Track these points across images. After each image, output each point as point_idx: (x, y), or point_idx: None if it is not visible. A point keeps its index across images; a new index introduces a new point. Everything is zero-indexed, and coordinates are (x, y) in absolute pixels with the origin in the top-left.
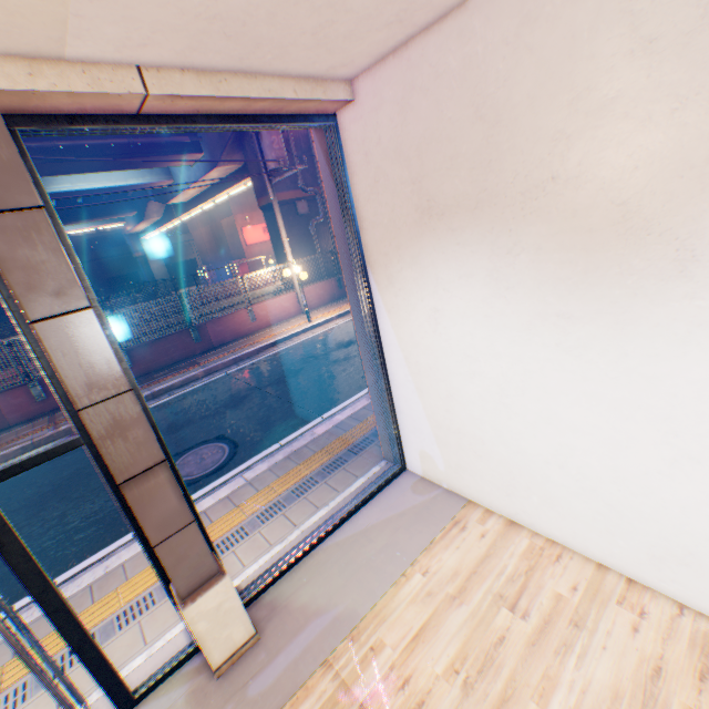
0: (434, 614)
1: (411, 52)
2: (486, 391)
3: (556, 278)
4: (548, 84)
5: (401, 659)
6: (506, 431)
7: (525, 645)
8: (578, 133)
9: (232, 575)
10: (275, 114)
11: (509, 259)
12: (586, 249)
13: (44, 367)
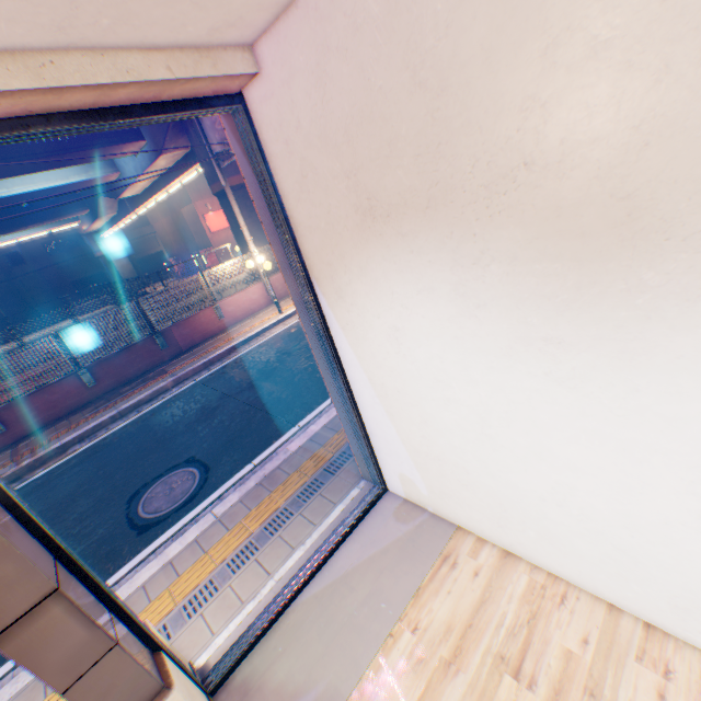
0: (428, 689)
1: None
2: (465, 420)
3: (540, 295)
4: (510, 26)
5: None
6: (492, 463)
7: None
8: (558, 97)
9: (199, 648)
10: (154, 102)
11: (476, 271)
12: (578, 259)
13: None
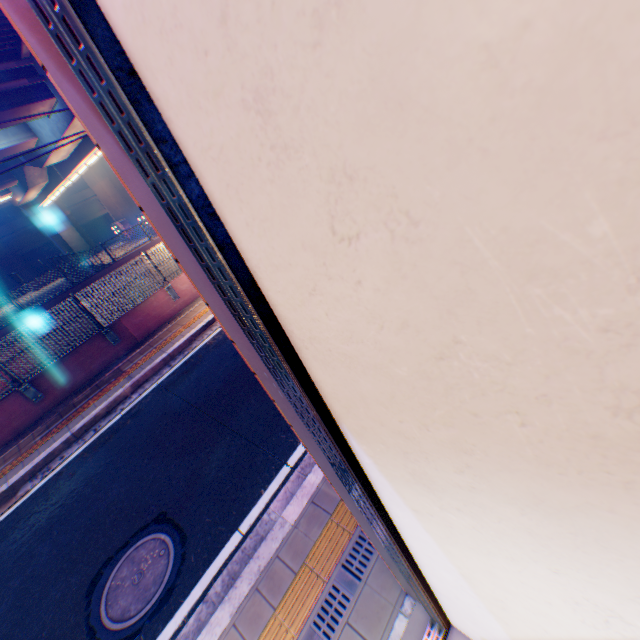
0: None
1: None
2: None
3: None
4: None
5: None
6: None
7: None
8: None
9: None
10: None
11: None
12: None
13: None
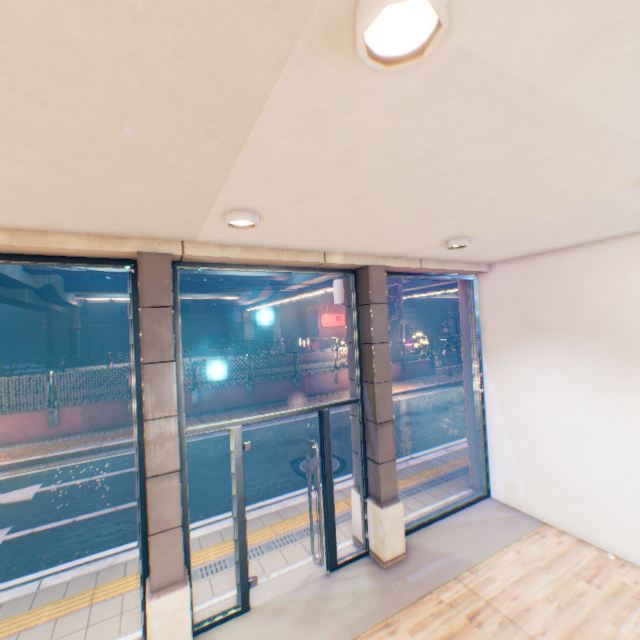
0: (529, 572)
1: (528, 260)
2: (563, 435)
3: (610, 370)
4: (602, 286)
5: (509, 587)
6: (577, 464)
7: (599, 599)
8: (618, 307)
9: None
10: (451, 273)
11: (580, 358)
12: (626, 358)
13: (358, 363)
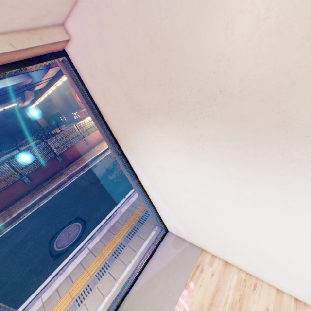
0: None
1: None
2: (201, 208)
3: (234, 158)
4: (204, 10)
5: None
6: (216, 227)
7: None
8: (237, 54)
9: None
10: (10, 62)
11: (199, 144)
12: (254, 142)
13: None
